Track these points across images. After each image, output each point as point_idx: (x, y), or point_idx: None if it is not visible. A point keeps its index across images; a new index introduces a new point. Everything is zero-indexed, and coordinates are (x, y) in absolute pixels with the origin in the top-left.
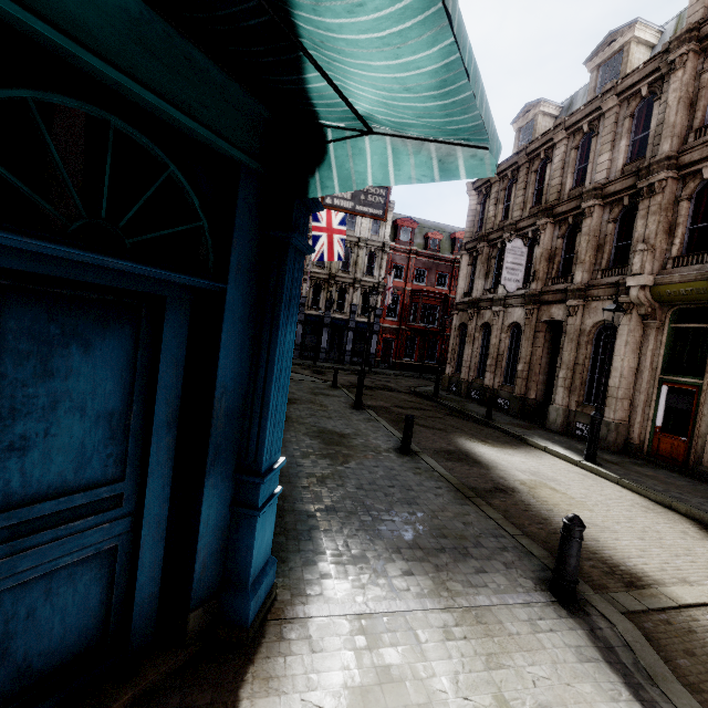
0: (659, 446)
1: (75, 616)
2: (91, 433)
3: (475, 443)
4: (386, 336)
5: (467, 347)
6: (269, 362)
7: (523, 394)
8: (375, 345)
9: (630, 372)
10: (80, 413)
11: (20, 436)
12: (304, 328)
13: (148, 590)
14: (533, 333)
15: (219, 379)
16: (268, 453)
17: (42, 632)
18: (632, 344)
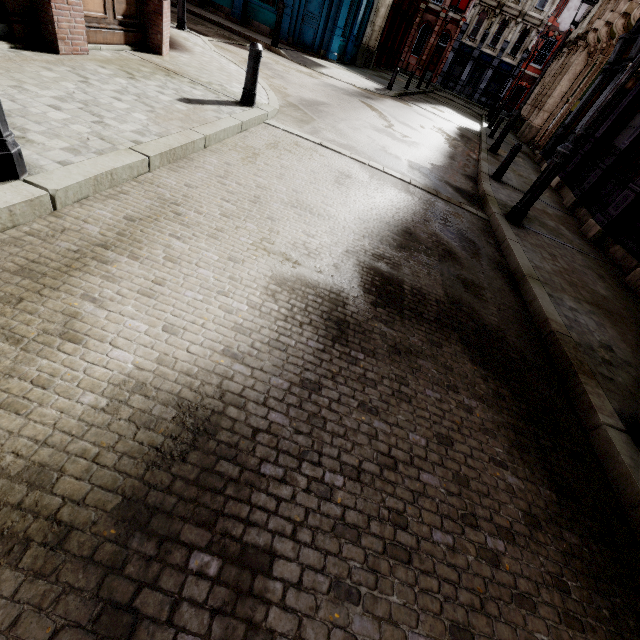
0: (540, 140)
1: (309, 38)
2: (317, 5)
3: (449, 109)
4: (521, 84)
5: (537, 87)
6: (343, 1)
7: (528, 118)
8: (506, 90)
9: (559, 94)
10: (316, 1)
11: (310, 1)
12: (455, 57)
13: (317, 42)
14: (560, 72)
15: (334, 2)
16: (339, 23)
17: (306, 36)
18: (571, 75)
